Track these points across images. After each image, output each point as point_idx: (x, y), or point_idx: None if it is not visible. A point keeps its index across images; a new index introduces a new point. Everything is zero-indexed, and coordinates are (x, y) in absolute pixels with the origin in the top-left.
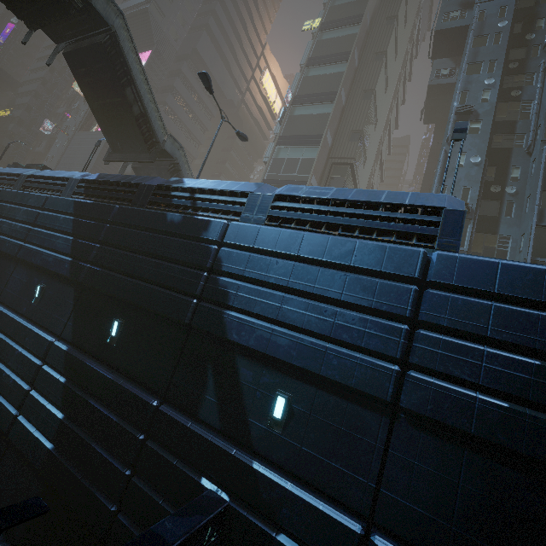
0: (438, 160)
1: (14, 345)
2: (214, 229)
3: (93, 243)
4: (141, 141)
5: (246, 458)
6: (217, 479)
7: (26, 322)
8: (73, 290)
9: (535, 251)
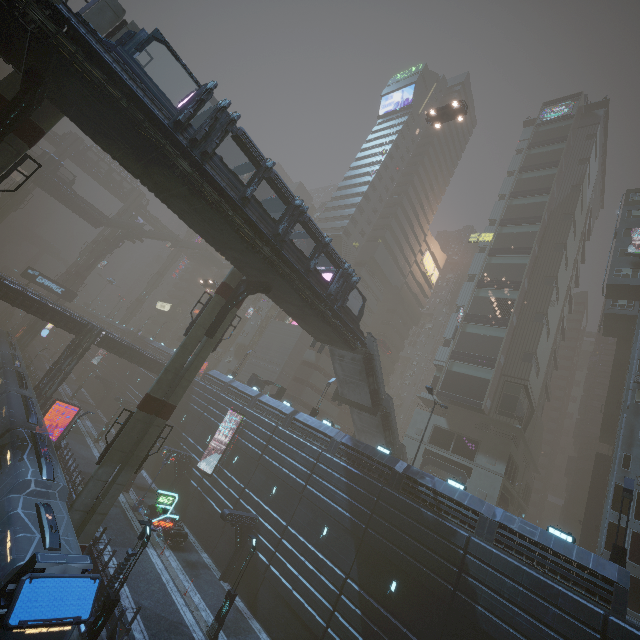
0: (620, 426)
1: (314, 570)
2: (460, 539)
3: (366, 509)
4: (368, 400)
5: None
6: None
7: (320, 554)
8: (353, 540)
9: None
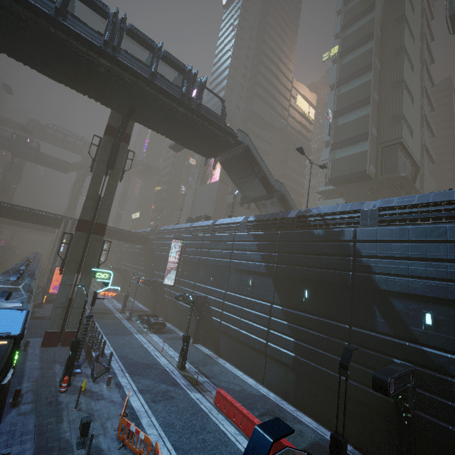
0: None
1: (249, 310)
2: (348, 234)
3: (273, 253)
4: (262, 189)
5: (417, 346)
6: (402, 357)
7: (250, 298)
8: (270, 279)
9: None
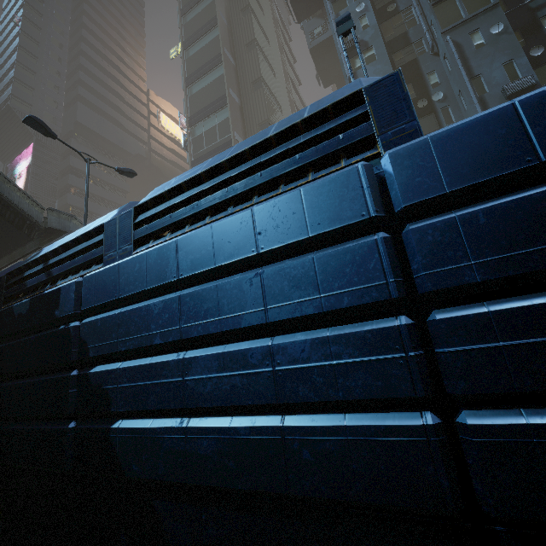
0: None
1: None
2: (67, 299)
3: None
4: (15, 231)
5: None
6: None
7: None
8: None
9: None
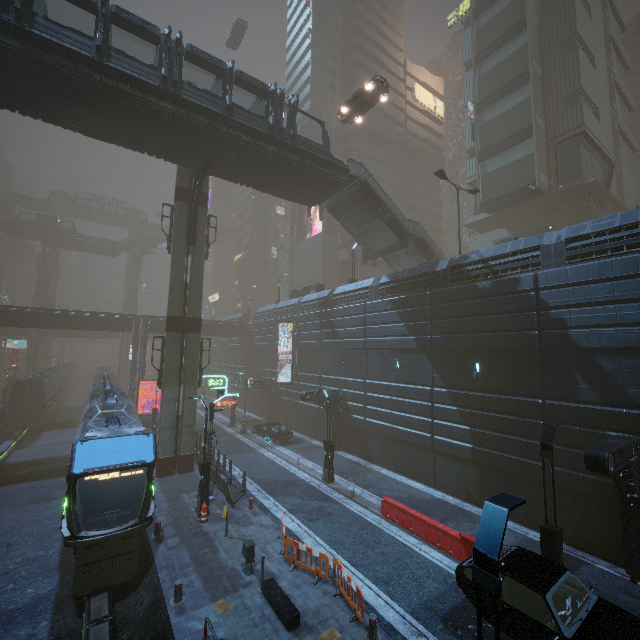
0: None
1: (402, 399)
2: (526, 282)
3: (423, 322)
4: (392, 237)
5: (637, 411)
6: (619, 428)
7: (401, 384)
8: (424, 355)
9: None
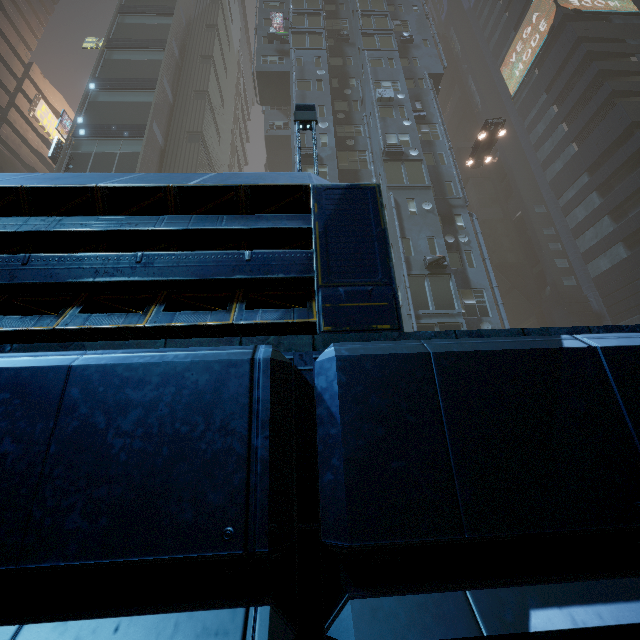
0: None
1: None
2: None
3: None
4: None
5: None
6: None
7: None
8: None
9: (414, 303)
